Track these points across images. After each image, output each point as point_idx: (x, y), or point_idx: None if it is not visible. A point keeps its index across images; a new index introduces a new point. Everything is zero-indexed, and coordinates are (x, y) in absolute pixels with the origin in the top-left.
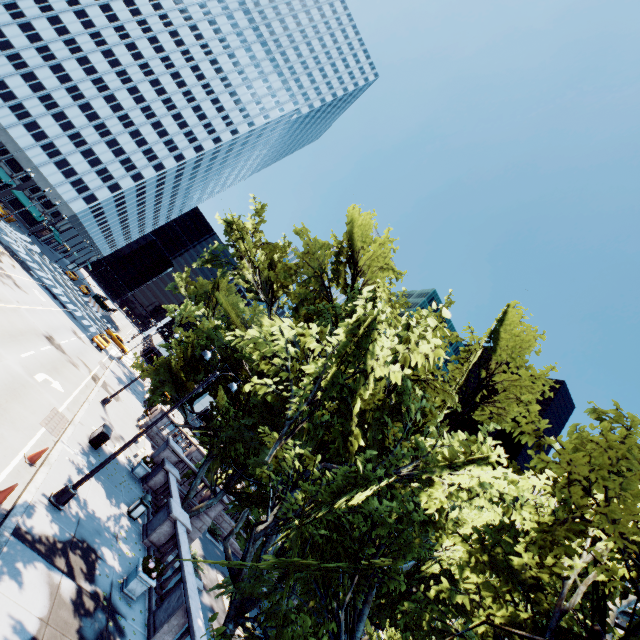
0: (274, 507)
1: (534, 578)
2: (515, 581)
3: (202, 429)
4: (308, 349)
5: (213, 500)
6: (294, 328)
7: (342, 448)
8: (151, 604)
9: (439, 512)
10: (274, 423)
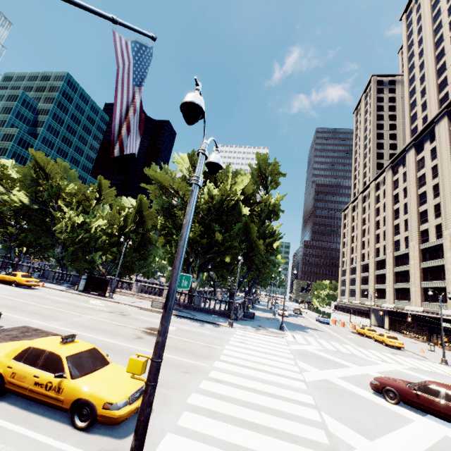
0: (58, 247)
1: (111, 232)
2: (109, 234)
3: (8, 242)
4: (58, 218)
5: (24, 259)
6: (23, 193)
7: (71, 227)
8: (40, 277)
9: (96, 230)
10: (42, 228)
